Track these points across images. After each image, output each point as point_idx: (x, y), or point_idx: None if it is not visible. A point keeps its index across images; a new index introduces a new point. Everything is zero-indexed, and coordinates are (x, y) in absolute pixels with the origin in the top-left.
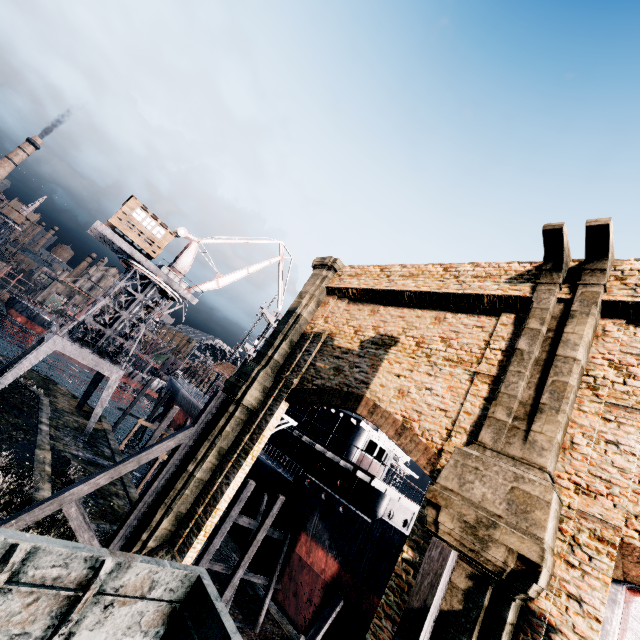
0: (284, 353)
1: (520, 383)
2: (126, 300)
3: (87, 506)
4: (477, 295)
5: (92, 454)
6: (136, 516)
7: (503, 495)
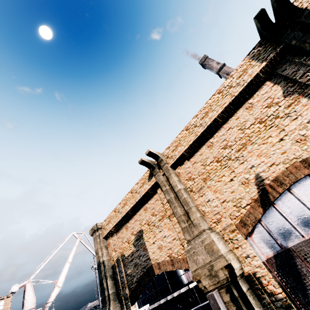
0: (112, 285)
1: (177, 210)
2: None
3: None
4: (146, 192)
5: None
6: None
7: (205, 252)
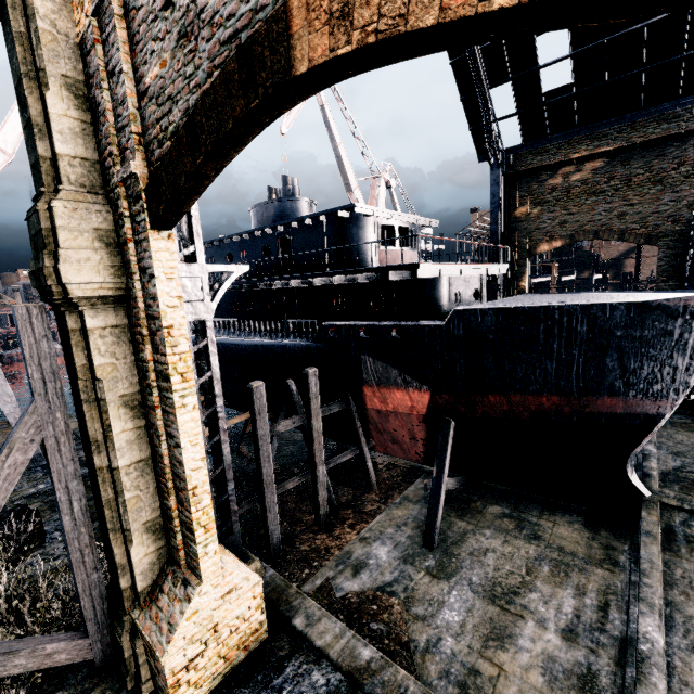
0: (78, 128)
1: None
2: None
3: None
4: None
5: None
6: (86, 572)
7: None
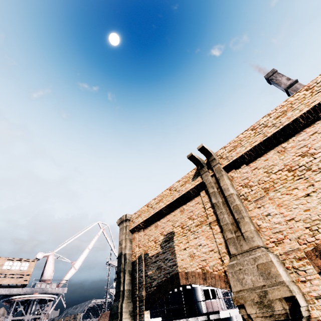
0: (129, 281)
1: (224, 216)
2: None
3: None
4: (187, 192)
5: None
6: None
7: (257, 273)
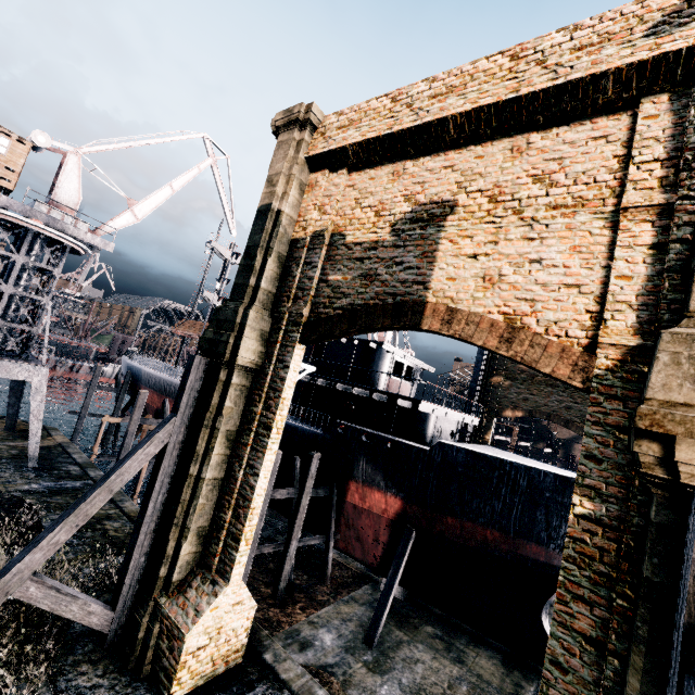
0: (274, 276)
1: None
2: (2, 270)
3: (69, 550)
4: (594, 78)
5: (53, 480)
6: (140, 553)
7: None
